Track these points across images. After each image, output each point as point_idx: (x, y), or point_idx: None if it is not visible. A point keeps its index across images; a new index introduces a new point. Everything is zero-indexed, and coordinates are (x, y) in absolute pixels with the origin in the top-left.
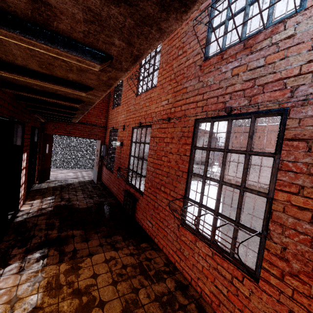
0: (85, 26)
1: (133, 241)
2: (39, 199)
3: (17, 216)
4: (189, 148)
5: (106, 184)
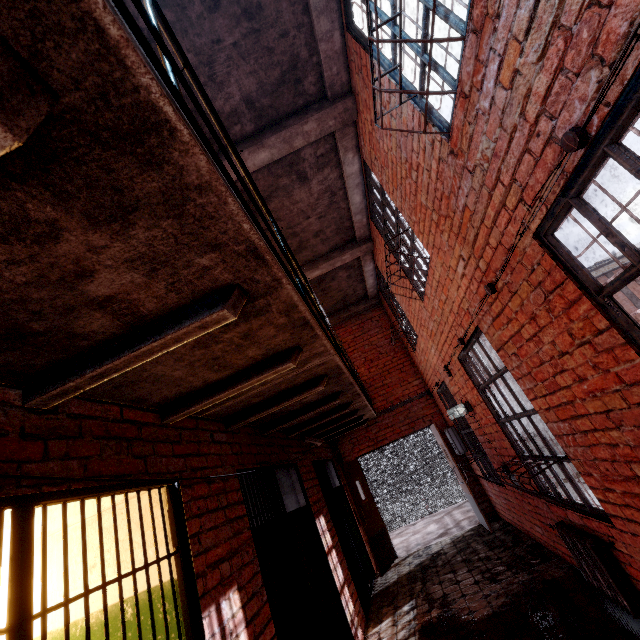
0: (158, 282)
1: None
2: (388, 616)
3: None
4: (589, 309)
5: (515, 524)
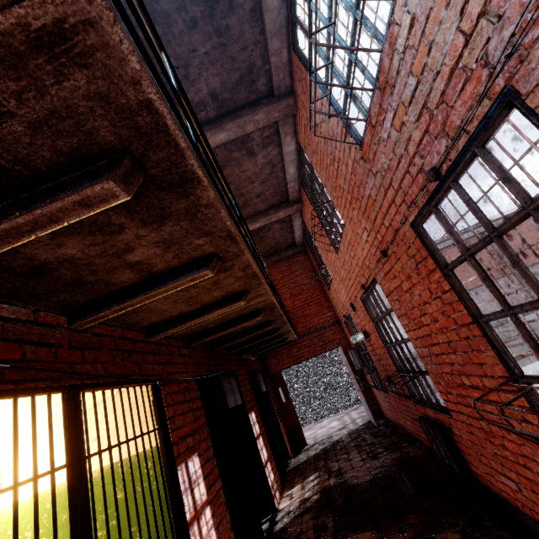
0: (169, 253)
1: None
2: (298, 483)
3: (276, 522)
4: (440, 277)
5: (394, 420)
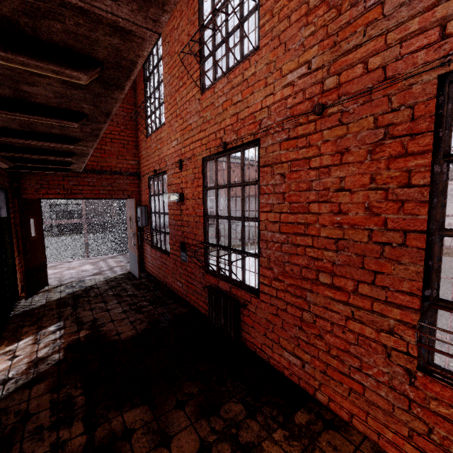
0: None
1: (272, 412)
2: (29, 335)
3: None
4: (422, 165)
5: (158, 276)
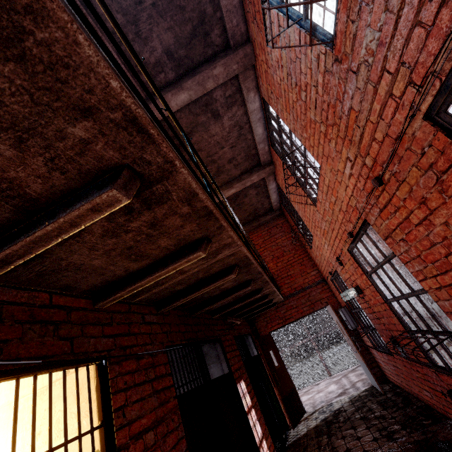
0: (33, 157)
1: None
2: None
3: None
4: None
5: (403, 386)
